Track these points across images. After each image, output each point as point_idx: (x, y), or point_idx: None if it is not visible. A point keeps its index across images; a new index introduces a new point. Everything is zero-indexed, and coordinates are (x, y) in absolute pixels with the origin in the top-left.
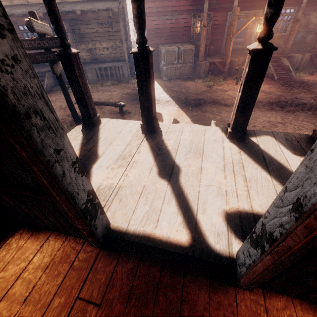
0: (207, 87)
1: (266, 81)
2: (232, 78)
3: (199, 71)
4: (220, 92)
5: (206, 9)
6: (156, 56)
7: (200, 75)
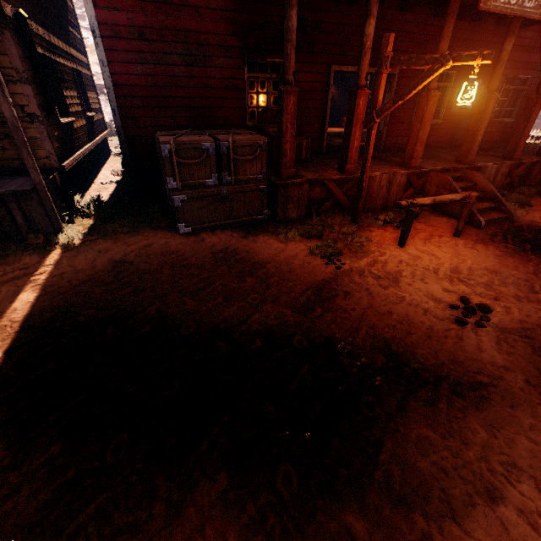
0: (327, 264)
1: (463, 230)
2: (371, 219)
3: (285, 203)
4: (380, 289)
5: (293, 33)
6: (156, 158)
7: (287, 213)
